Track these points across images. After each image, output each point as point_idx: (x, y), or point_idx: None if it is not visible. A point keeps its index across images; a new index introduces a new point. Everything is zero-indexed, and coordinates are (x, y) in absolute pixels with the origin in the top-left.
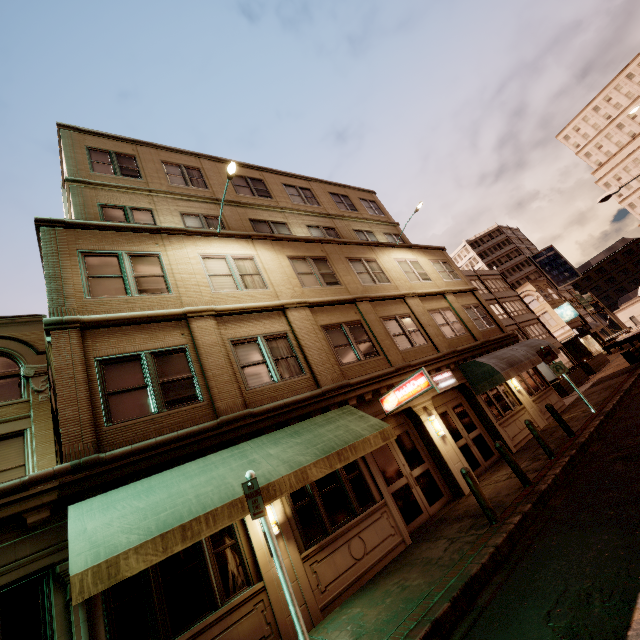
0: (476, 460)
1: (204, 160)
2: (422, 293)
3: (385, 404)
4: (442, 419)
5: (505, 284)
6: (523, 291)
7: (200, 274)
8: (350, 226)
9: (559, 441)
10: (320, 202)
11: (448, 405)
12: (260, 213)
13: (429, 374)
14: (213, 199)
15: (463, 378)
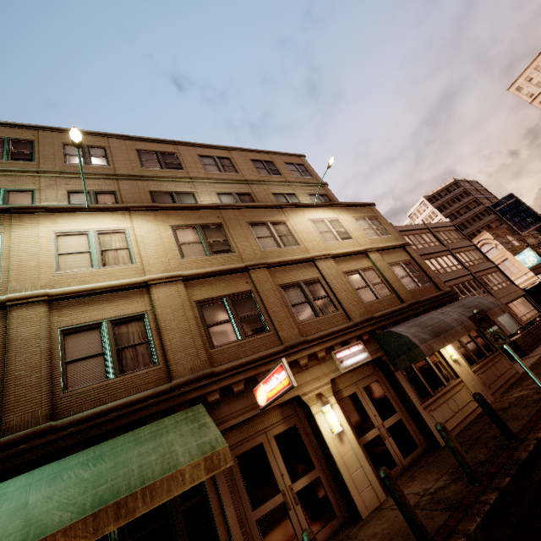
0: (391, 458)
1: (113, 139)
2: (337, 254)
3: (258, 397)
4: (348, 404)
5: (459, 234)
6: (480, 240)
7: (47, 254)
8: (269, 190)
9: (495, 444)
10: (238, 169)
11: (359, 385)
12: (164, 185)
13: (332, 350)
14: (111, 175)
15: (379, 350)
